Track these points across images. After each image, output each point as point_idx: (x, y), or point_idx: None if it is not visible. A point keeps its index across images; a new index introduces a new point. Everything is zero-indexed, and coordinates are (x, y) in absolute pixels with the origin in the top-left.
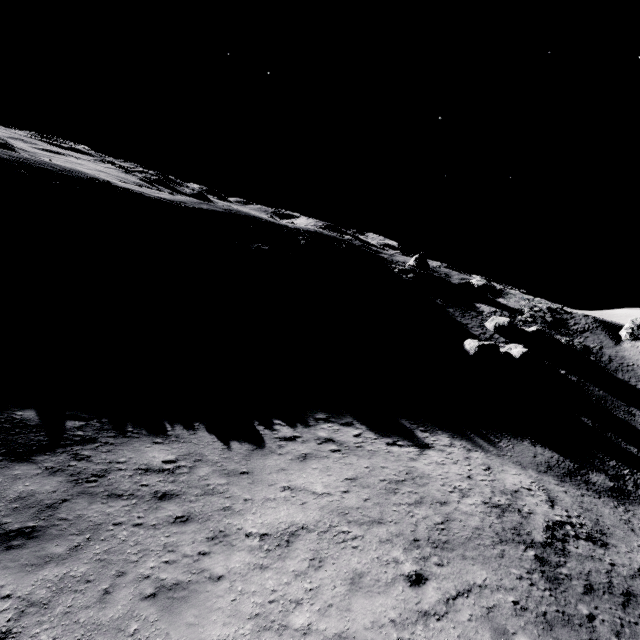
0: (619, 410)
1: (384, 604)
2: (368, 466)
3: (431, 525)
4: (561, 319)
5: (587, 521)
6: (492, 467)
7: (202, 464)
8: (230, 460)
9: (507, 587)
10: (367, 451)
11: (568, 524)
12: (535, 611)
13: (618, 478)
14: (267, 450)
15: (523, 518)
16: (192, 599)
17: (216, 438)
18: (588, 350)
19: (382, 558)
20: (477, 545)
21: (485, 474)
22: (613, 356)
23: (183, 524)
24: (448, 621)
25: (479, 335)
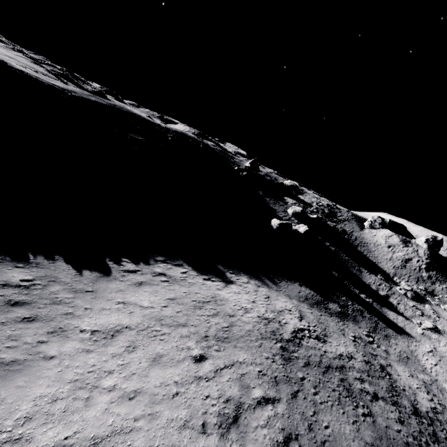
0: (354, 268)
1: (173, 373)
2: (186, 292)
3: (219, 328)
4: (333, 212)
5: (319, 329)
6: (270, 297)
7: (55, 284)
8: (80, 282)
9: (257, 363)
10: (188, 283)
11: (307, 330)
12: (270, 376)
13: (344, 306)
14: (112, 277)
15: (280, 326)
16: (25, 371)
17: (71, 267)
18: (345, 232)
19: (179, 346)
20: (246, 340)
21: (265, 300)
22: (358, 237)
23: (29, 322)
24: (213, 382)
25: (282, 217)
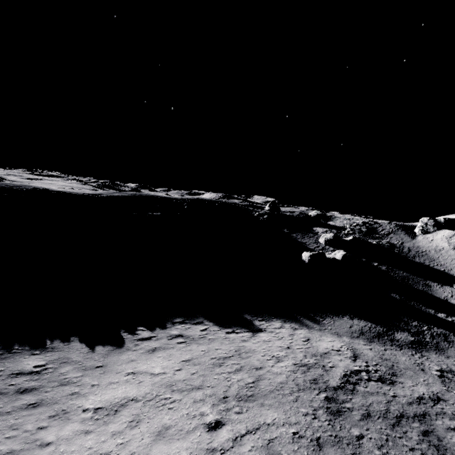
0: (419, 284)
1: (180, 447)
2: (204, 350)
3: (242, 385)
4: (372, 228)
5: (382, 367)
6: (311, 338)
7: (66, 364)
8: (91, 359)
9: (292, 422)
10: (208, 339)
11: (364, 371)
12: (310, 437)
13: (418, 333)
14: (124, 349)
15: (325, 371)
16: None
17: (85, 345)
18: (393, 246)
19: (191, 413)
20: (277, 395)
21: (303, 344)
22: (411, 247)
23: (33, 408)
24: (231, 453)
25: (314, 248)
